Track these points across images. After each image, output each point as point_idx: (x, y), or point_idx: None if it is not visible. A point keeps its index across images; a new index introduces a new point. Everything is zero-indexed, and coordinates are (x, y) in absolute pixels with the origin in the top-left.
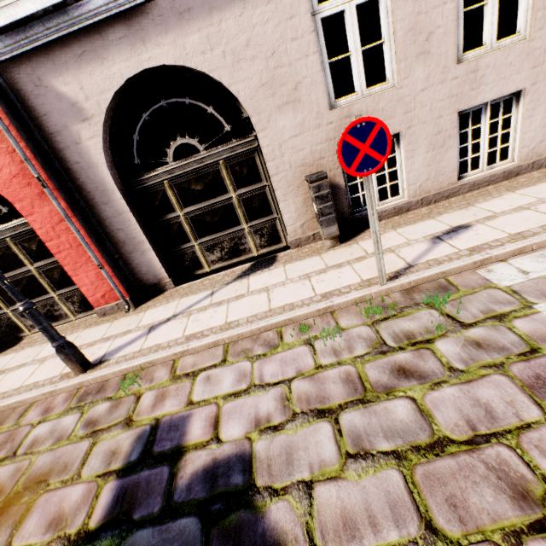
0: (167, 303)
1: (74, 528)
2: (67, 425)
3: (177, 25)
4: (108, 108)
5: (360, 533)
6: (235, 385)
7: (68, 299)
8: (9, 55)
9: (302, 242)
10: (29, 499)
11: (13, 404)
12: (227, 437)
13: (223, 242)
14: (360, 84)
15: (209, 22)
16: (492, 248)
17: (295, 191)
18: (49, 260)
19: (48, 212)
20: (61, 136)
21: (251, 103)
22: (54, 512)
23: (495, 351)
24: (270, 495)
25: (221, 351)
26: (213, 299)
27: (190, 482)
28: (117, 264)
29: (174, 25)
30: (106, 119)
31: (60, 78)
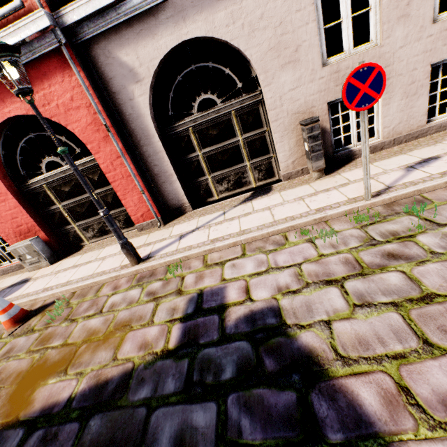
0: (189, 220)
1: (158, 348)
2: (134, 295)
3: (209, 5)
4: (154, 72)
5: (372, 347)
6: (256, 268)
7: (116, 217)
8: (91, 35)
9: (292, 176)
10: (120, 335)
11: (90, 284)
12: (257, 298)
13: (230, 176)
14: (348, 44)
15: (233, 1)
16: None
17: (290, 134)
18: (105, 188)
19: (109, 151)
20: (121, 95)
21: (260, 64)
22: (141, 341)
23: None
24: (298, 328)
25: (239, 249)
26: (226, 217)
27: (236, 323)
28: (152, 192)
29: (207, 5)
30: (152, 80)
31: (123, 50)
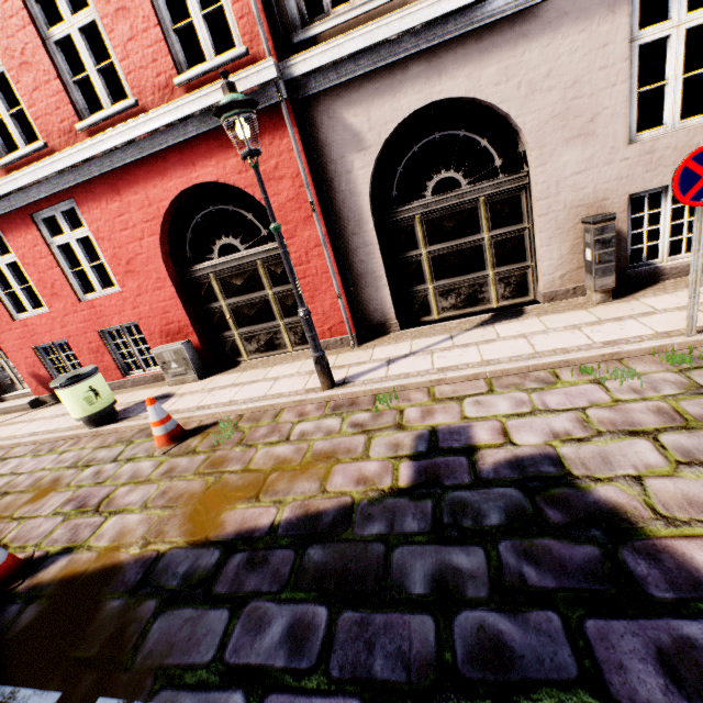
0: (397, 343)
1: (385, 485)
2: (332, 425)
3: (477, 58)
4: (385, 139)
5: None
6: (514, 408)
7: (292, 328)
8: (317, 89)
9: (558, 296)
10: (324, 466)
11: (264, 407)
12: (522, 442)
13: (461, 288)
14: (672, 115)
15: (511, 54)
16: None
17: (563, 235)
18: (286, 286)
19: (306, 237)
20: (336, 165)
21: (535, 136)
22: (356, 475)
23: None
24: (592, 481)
25: (483, 384)
26: (455, 342)
27: (495, 467)
28: (349, 298)
29: (474, 58)
30: (380, 149)
31: (351, 110)
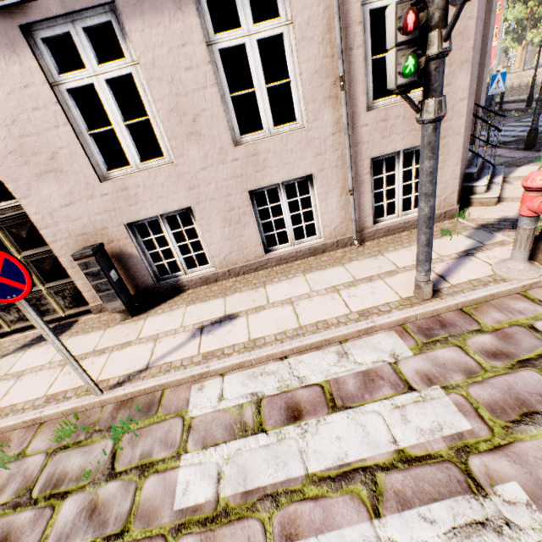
0: None
1: None
2: None
3: None
4: None
5: None
6: None
7: None
8: None
9: (105, 308)
10: None
11: None
12: None
13: None
14: (132, 157)
15: None
16: (220, 358)
17: None
18: None
19: None
20: None
21: (2, 170)
22: None
23: (94, 527)
24: None
25: None
26: None
27: None
28: None
29: None
30: None
31: None
